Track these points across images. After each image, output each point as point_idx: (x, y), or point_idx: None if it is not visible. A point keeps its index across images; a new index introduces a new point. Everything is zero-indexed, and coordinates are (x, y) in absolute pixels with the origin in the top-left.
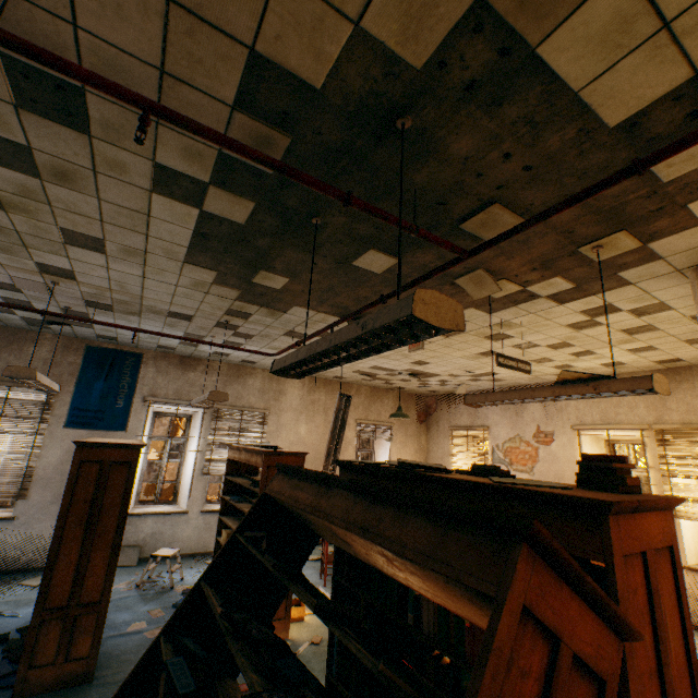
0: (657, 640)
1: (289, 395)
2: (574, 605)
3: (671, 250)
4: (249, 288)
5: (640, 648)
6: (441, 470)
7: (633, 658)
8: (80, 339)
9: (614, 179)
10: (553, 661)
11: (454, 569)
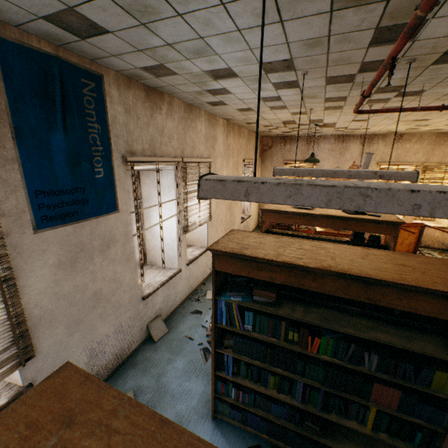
0: None
1: (218, 141)
2: None
3: None
4: None
5: None
6: None
7: None
8: None
9: None
10: None
11: None
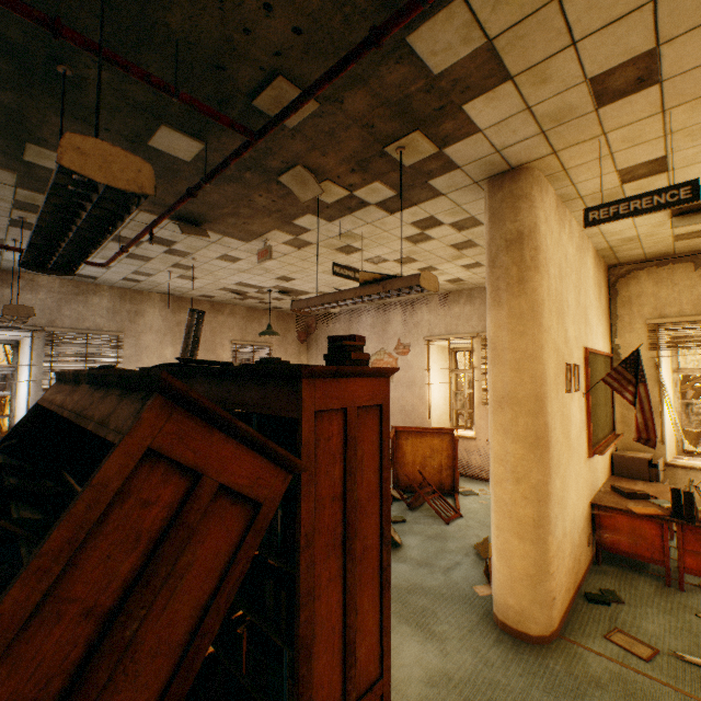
0: (346, 474)
1: (149, 316)
2: (230, 448)
3: (464, 159)
4: (27, 170)
5: (327, 480)
6: (222, 364)
7: (312, 487)
8: None
9: (358, 50)
10: (192, 492)
11: (108, 430)
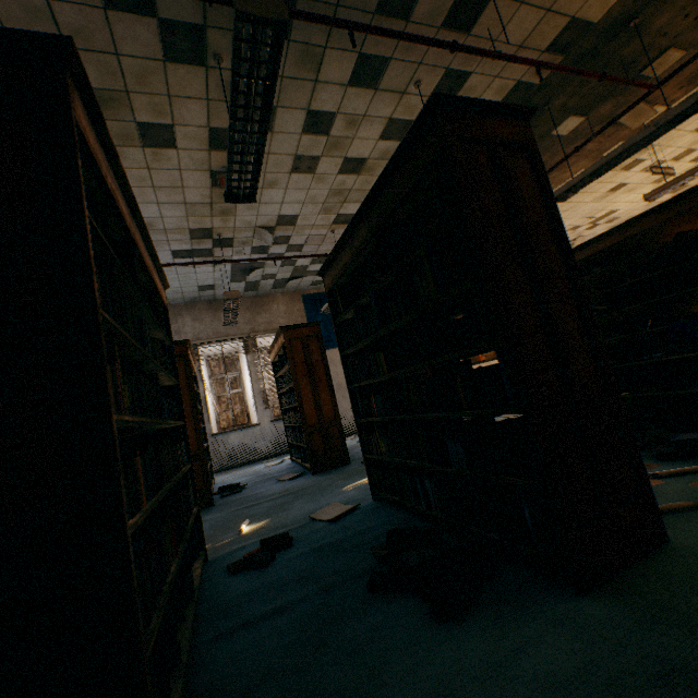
0: None
1: None
2: None
3: None
4: None
5: None
6: None
7: None
8: (296, 293)
9: None
10: None
11: None
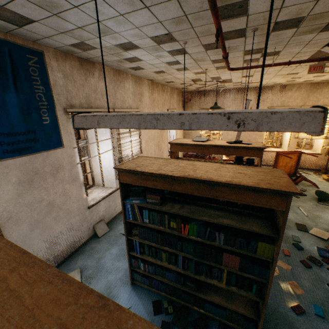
0: None
1: (145, 96)
2: None
3: None
4: None
5: None
6: None
7: None
8: None
9: None
10: None
11: None
